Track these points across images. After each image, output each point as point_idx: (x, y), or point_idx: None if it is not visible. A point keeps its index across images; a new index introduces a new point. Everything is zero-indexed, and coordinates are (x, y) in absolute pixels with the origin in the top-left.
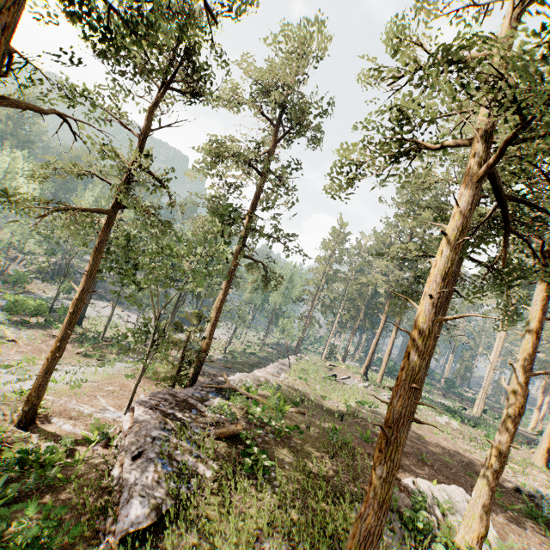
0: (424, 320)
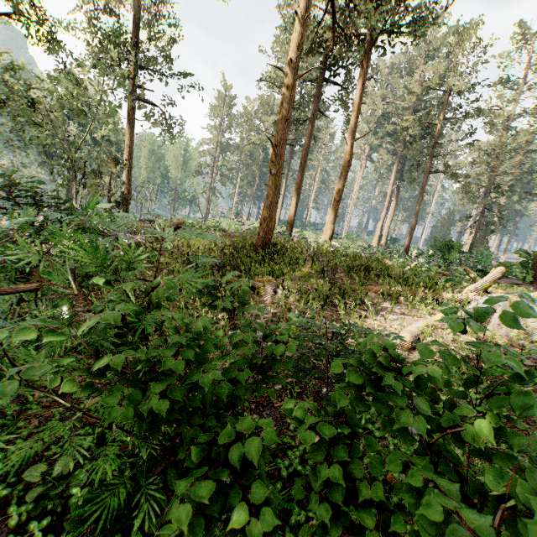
0: (289, 79)
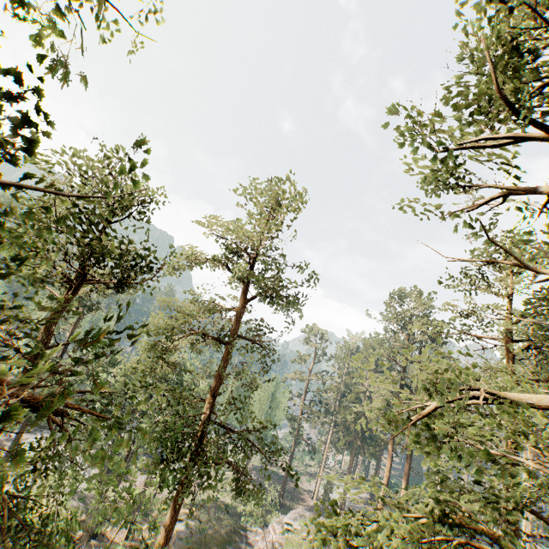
0: None
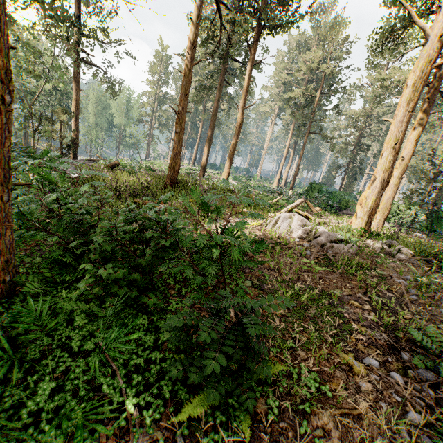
0: (188, 66)
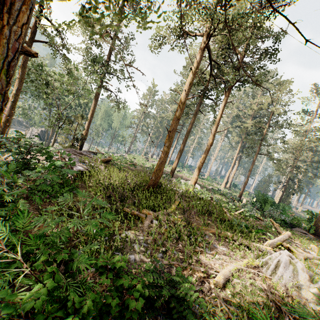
0: (183, 99)
